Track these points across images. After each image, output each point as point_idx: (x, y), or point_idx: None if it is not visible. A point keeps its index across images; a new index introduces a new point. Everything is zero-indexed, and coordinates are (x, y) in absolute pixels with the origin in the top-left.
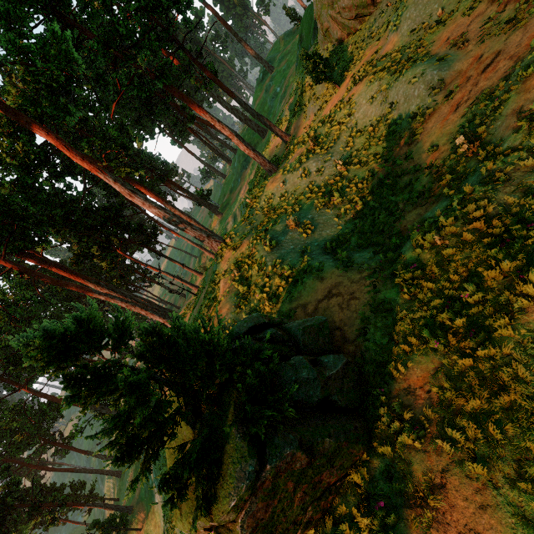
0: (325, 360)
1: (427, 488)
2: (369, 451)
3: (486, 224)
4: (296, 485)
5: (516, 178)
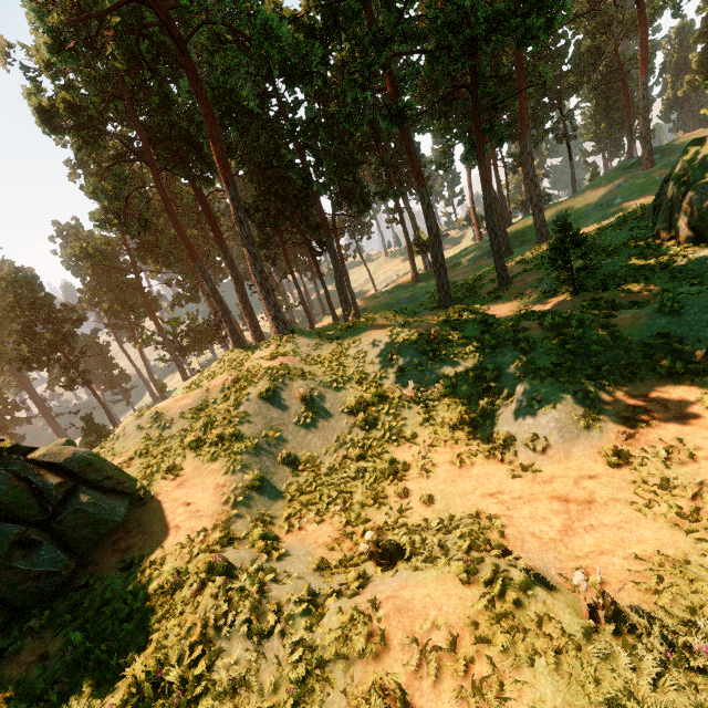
0: (44, 551)
1: None
2: None
3: (198, 637)
4: None
5: (268, 644)
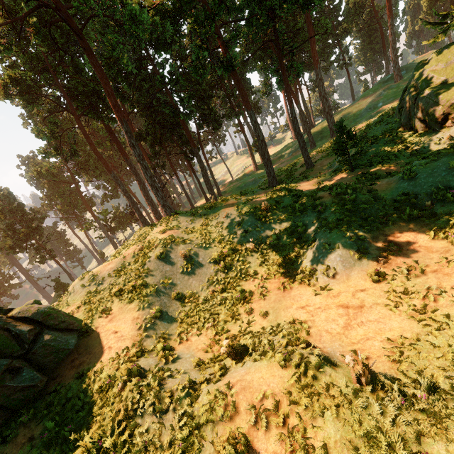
0: (25, 373)
1: None
2: None
3: (123, 417)
4: None
5: (166, 417)
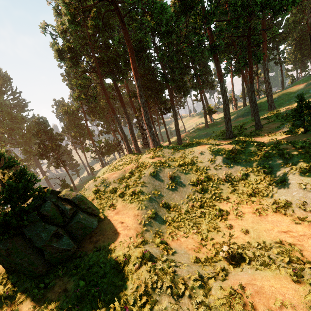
0: (64, 239)
1: (15, 310)
2: (34, 279)
3: (143, 292)
4: (1, 255)
5: (182, 301)
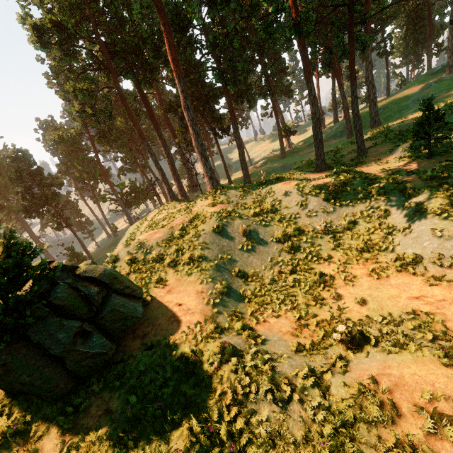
0: (95, 339)
1: (33, 451)
2: (54, 401)
3: (231, 401)
4: None
5: (290, 407)
